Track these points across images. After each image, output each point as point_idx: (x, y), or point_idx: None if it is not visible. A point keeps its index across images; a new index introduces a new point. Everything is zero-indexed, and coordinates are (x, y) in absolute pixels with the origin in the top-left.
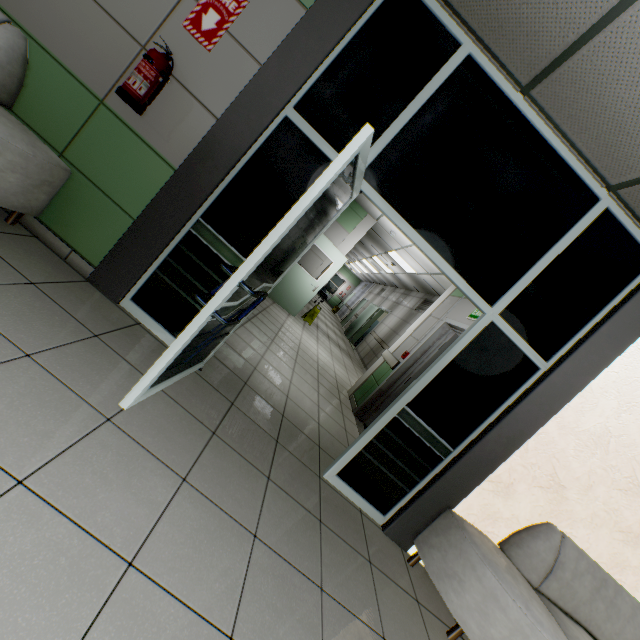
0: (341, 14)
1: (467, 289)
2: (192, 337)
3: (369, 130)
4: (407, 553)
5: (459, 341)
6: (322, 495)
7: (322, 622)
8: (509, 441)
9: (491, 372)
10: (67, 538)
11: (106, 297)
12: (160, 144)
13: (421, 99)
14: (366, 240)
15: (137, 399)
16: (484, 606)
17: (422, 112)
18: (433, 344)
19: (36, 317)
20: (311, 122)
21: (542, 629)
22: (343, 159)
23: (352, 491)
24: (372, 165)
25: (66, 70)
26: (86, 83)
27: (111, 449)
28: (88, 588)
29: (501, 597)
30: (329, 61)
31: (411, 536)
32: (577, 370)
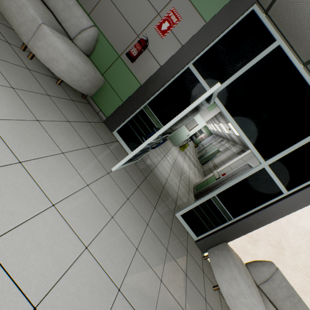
0: (220, 25)
1: (254, 151)
2: (138, 151)
3: (219, 85)
4: (203, 254)
5: (246, 173)
6: (173, 221)
7: (165, 259)
8: (260, 221)
9: (258, 190)
10: (98, 204)
11: (108, 129)
12: (137, 74)
13: (250, 64)
14: (218, 115)
15: (117, 168)
16: (230, 281)
17: (250, 70)
18: (238, 172)
19: (90, 134)
20: (198, 70)
21: (253, 297)
22: (206, 95)
23: (185, 223)
24: (221, 91)
25: (109, 43)
26: (115, 49)
27: (108, 182)
28: (102, 219)
29: (238, 280)
30: (211, 45)
31: (206, 248)
32: (302, 198)
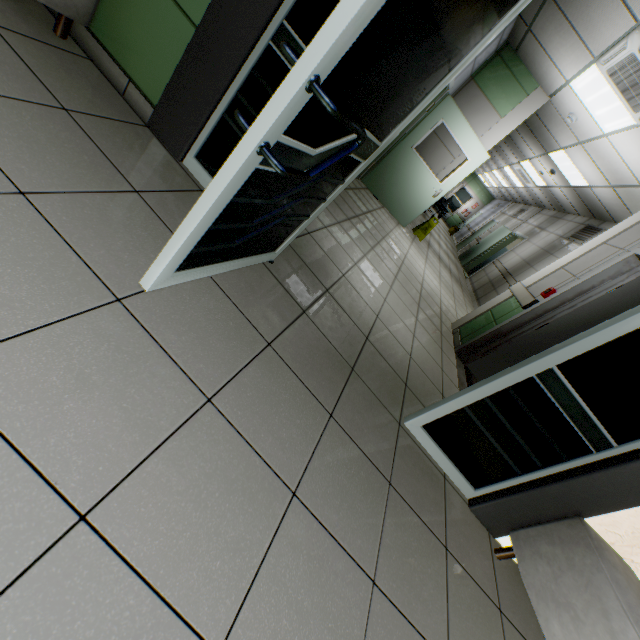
0: None
1: None
2: (229, 193)
3: None
4: (495, 540)
5: None
6: (398, 448)
7: (365, 635)
8: None
9: None
10: None
11: (166, 151)
12: None
13: None
14: (520, 135)
15: (163, 280)
16: None
17: None
18: (600, 284)
19: (54, 150)
20: None
21: None
22: None
23: (438, 451)
24: None
25: None
26: None
27: (108, 341)
28: None
29: None
30: None
31: (507, 525)
32: None
